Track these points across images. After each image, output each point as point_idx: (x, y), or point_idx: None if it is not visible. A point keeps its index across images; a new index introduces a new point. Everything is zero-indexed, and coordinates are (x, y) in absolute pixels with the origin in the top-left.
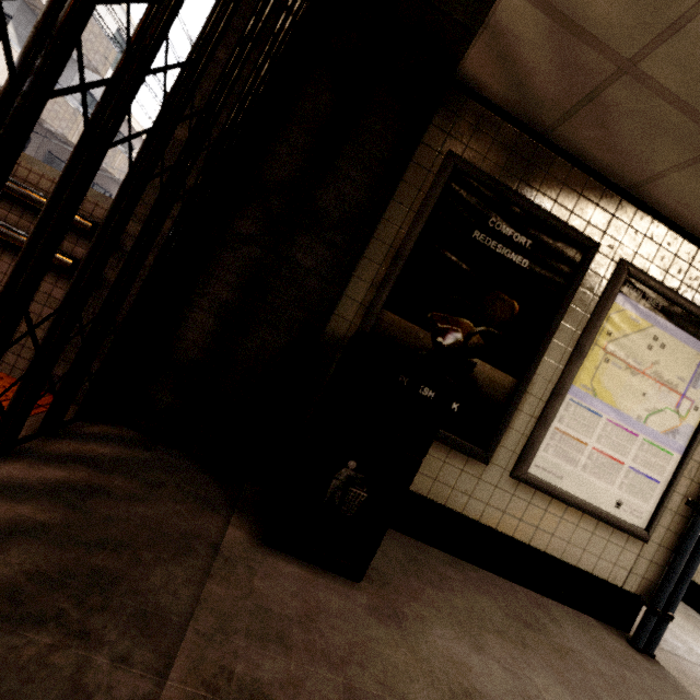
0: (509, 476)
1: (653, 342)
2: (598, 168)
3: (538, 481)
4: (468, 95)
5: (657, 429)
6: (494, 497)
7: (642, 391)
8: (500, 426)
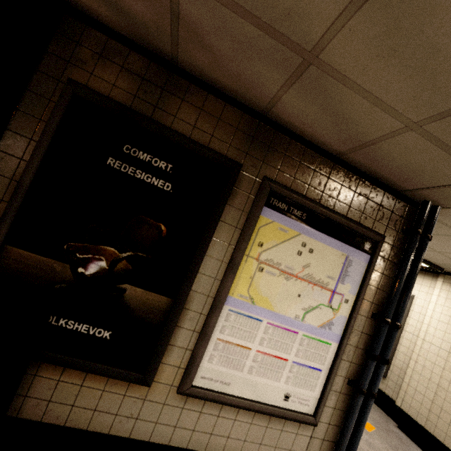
0: (176, 391)
1: (302, 248)
2: (232, 95)
3: (204, 393)
4: (88, 23)
5: (315, 324)
6: (164, 414)
7: (297, 292)
8: (157, 347)
